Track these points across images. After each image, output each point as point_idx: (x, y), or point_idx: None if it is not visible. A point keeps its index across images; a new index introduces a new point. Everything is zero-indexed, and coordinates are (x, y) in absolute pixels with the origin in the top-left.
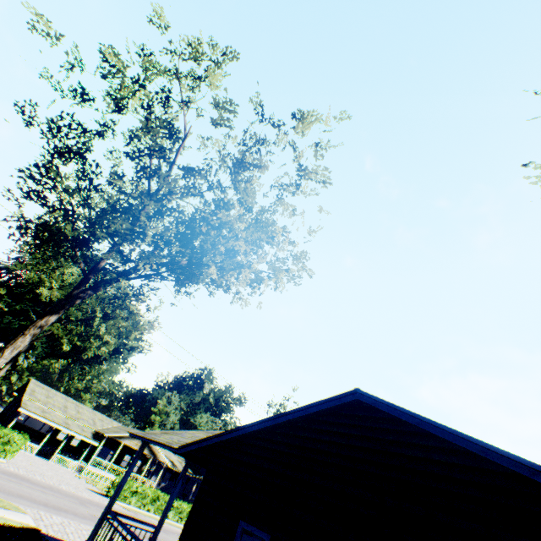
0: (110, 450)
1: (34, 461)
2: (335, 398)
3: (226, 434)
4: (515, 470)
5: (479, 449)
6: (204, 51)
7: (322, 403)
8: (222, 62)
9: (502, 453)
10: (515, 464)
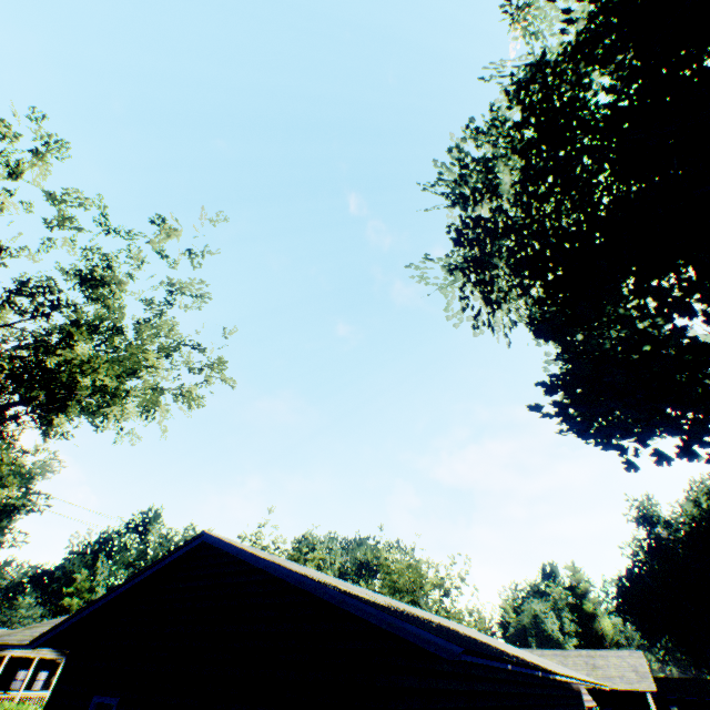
0: None
1: None
2: (186, 544)
3: (86, 610)
4: (278, 576)
5: (265, 565)
6: (19, 134)
7: (176, 552)
8: (46, 153)
9: (273, 565)
10: (280, 571)
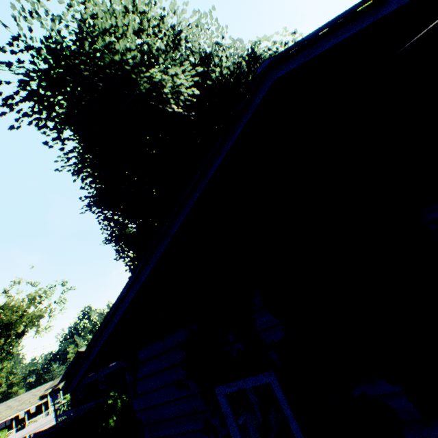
0: (57, 394)
1: (18, 433)
2: (77, 353)
3: (66, 372)
4: None
5: None
6: None
7: (76, 355)
8: None
9: None
10: None
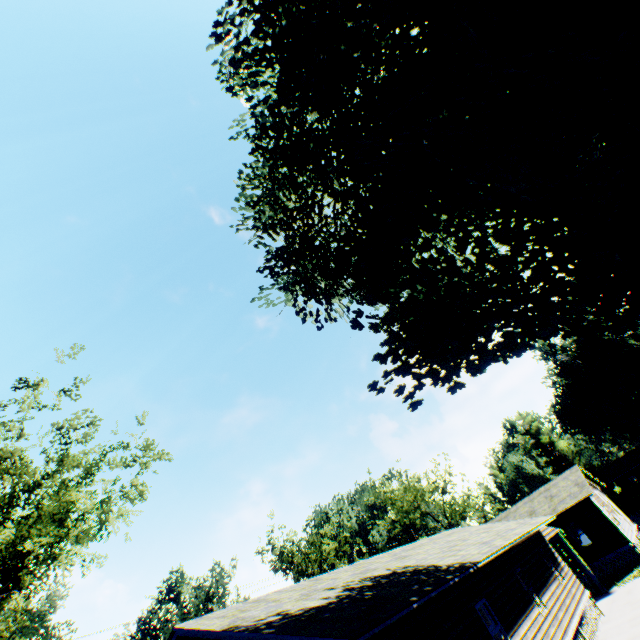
0: None
1: None
2: None
3: None
4: None
5: (224, 635)
6: None
7: None
8: None
9: (228, 634)
10: (234, 636)
